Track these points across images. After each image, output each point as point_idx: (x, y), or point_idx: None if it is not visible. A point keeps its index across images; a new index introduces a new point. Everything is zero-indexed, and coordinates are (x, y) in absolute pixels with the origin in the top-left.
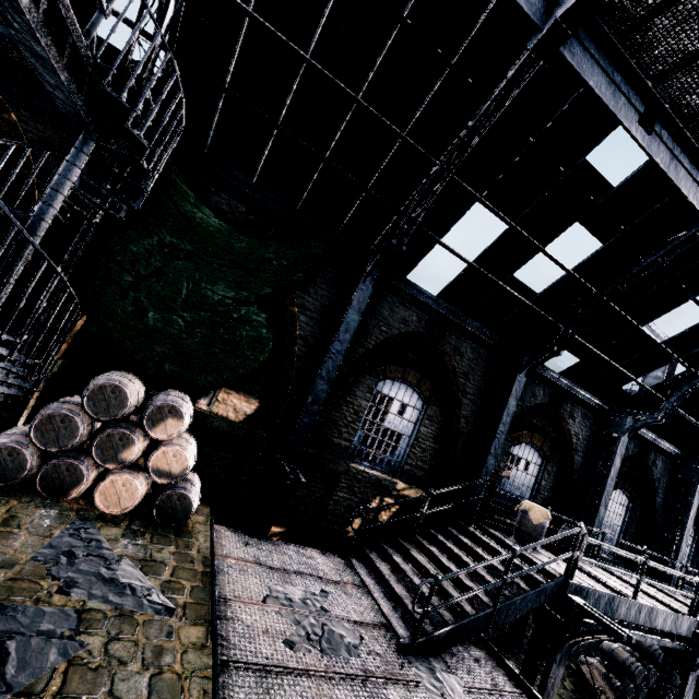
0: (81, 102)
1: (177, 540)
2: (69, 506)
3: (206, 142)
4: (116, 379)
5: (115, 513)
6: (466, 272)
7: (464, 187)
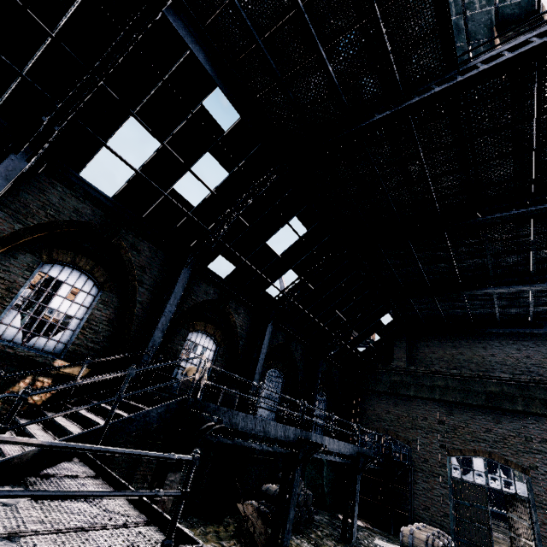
0: None
1: None
2: None
3: None
4: None
5: None
6: (135, 179)
7: (117, 99)
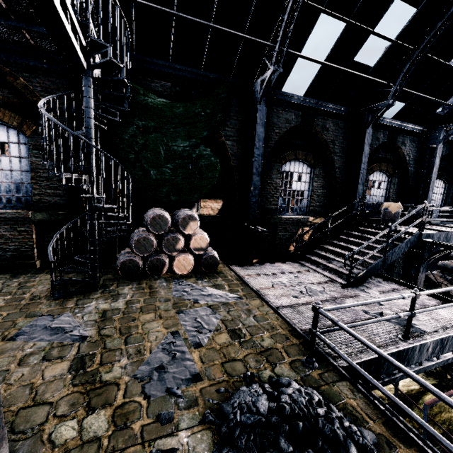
0: (80, 54)
1: (219, 275)
2: (165, 276)
3: (132, 46)
4: (157, 212)
5: (185, 274)
6: (321, 71)
7: (311, 5)
